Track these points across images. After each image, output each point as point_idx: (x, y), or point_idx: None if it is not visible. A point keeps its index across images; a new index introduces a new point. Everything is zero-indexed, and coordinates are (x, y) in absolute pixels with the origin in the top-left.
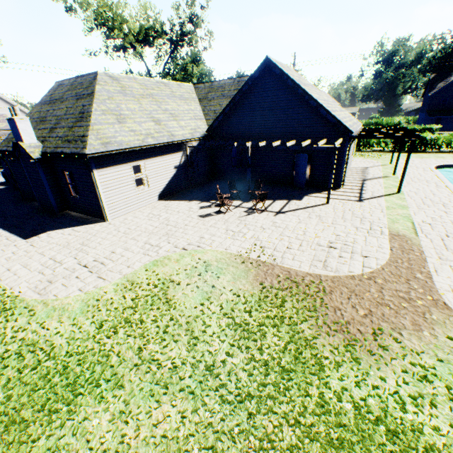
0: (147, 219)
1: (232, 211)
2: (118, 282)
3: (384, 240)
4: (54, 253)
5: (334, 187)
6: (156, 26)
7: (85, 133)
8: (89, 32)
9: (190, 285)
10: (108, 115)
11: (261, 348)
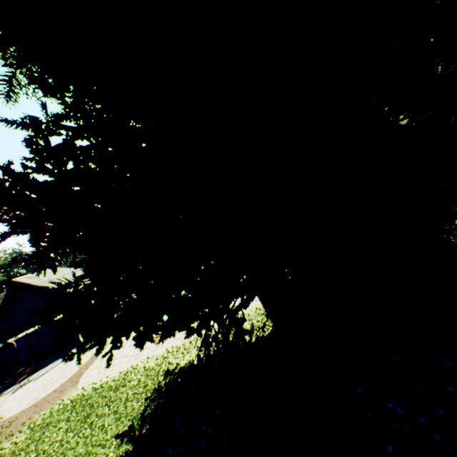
0: None
1: (1, 399)
2: None
3: (90, 356)
4: None
5: None
6: None
7: None
8: None
9: None
10: None
11: None
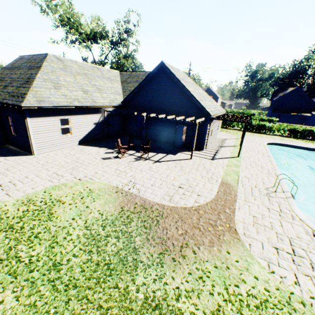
0: (64, 157)
1: (126, 157)
2: (20, 198)
3: (216, 186)
4: None
5: (200, 149)
6: (102, 31)
7: (26, 92)
8: (56, 28)
9: (71, 205)
10: (48, 83)
11: (100, 252)
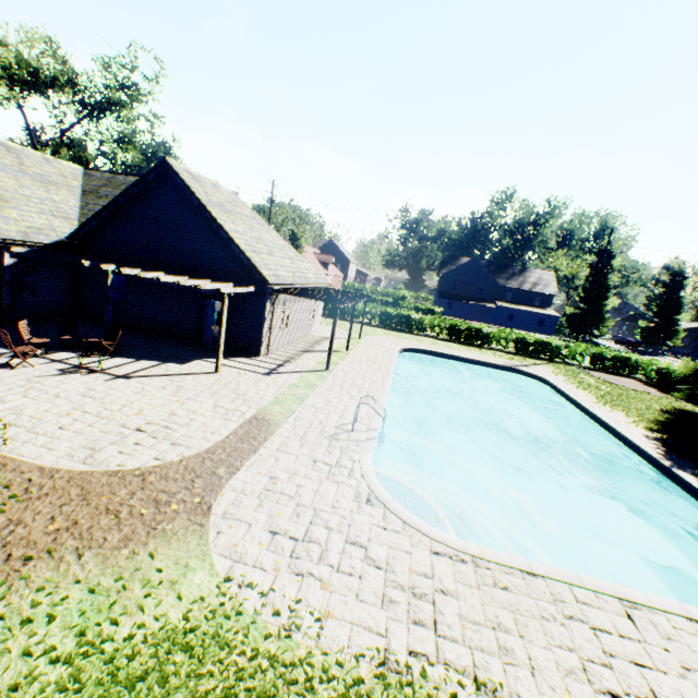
0: None
1: (36, 366)
2: None
3: (235, 424)
4: None
5: (254, 354)
6: (57, 72)
7: None
8: None
9: None
10: None
11: None
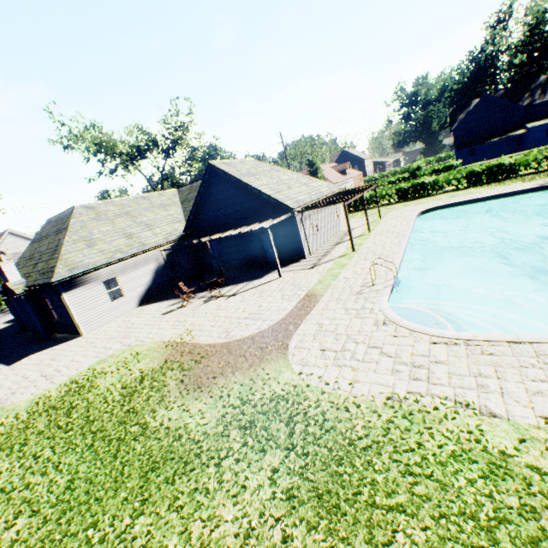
0: (117, 327)
1: (194, 303)
2: (63, 382)
3: (295, 302)
4: (27, 371)
5: (301, 259)
6: (147, 141)
7: (56, 264)
8: (88, 161)
9: (114, 373)
10: (79, 243)
11: (131, 403)
